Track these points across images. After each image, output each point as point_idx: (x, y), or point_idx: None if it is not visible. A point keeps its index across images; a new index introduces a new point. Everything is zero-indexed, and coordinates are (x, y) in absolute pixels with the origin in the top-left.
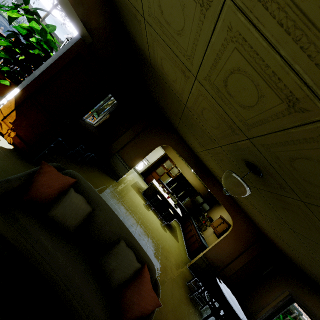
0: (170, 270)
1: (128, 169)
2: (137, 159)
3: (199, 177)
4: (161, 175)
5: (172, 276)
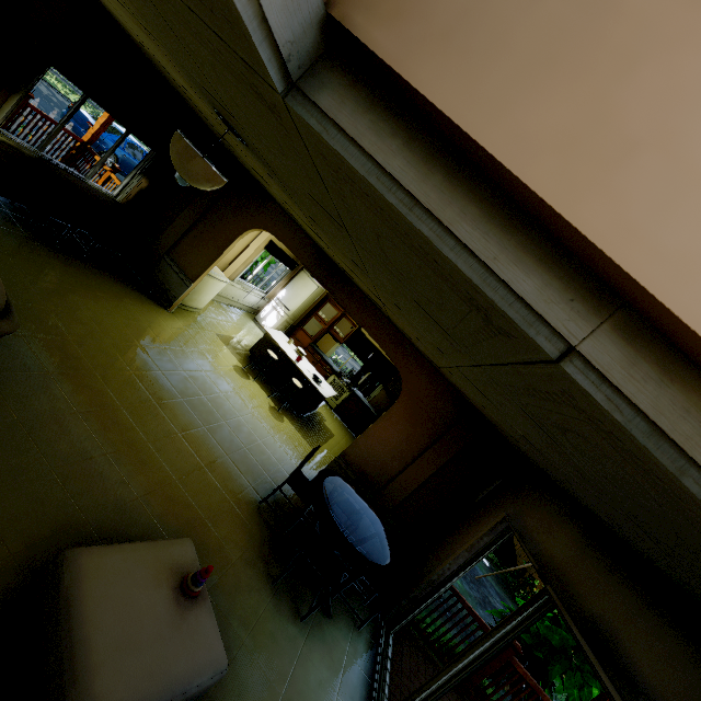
0: (229, 454)
1: (187, 284)
2: (204, 264)
3: (326, 287)
4: (314, 335)
5: (224, 460)
